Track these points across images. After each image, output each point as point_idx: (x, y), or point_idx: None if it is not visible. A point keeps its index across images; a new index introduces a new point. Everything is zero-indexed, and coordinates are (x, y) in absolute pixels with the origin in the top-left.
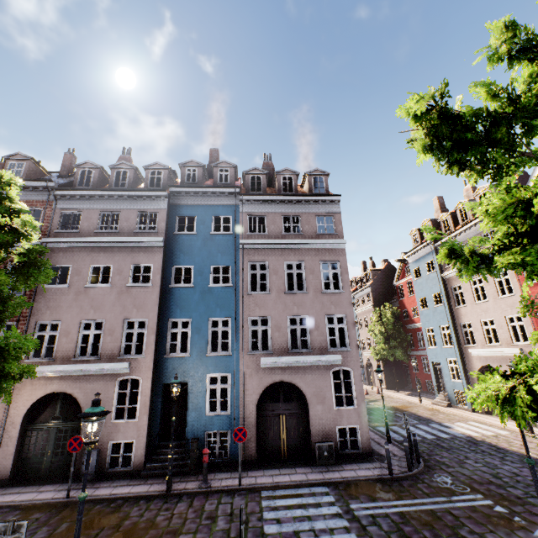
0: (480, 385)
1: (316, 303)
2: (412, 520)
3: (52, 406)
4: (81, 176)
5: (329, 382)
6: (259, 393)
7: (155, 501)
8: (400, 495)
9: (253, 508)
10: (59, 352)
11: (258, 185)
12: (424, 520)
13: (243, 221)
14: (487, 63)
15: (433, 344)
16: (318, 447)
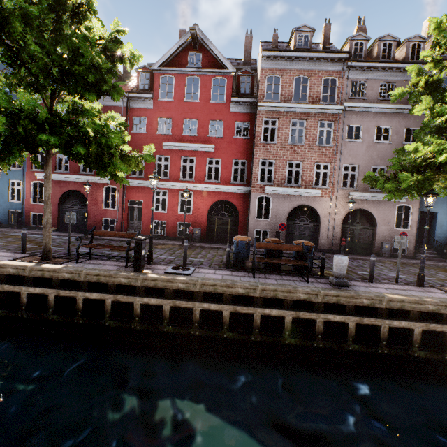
0: None
1: None
2: None
3: (353, 216)
4: (354, 48)
5: None
6: None
7: None
8: None
9: None
10: (359, 185)
11: None
12: None
13: None
14: None
15: None
16: None
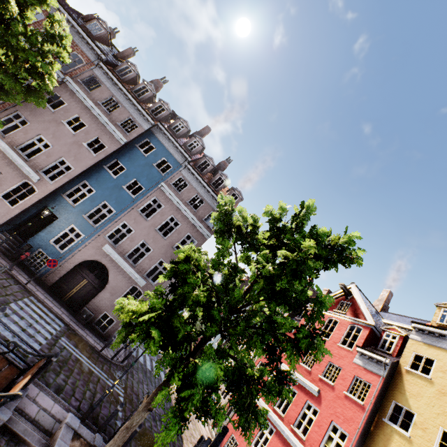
0: (126, 300)
1: (164, 249)
2: (78, 364)
3: None
4: (124, 68)
5: (127, 289)
6: (87, 259)
7: None
8: (90, 358)
9: (18, 295)
10: (11, 136)
11: (204, 168)
12: (83, 369)
13: (175, 175)
14: (263, 213)
15: (214, 337)
16: (84, 310)
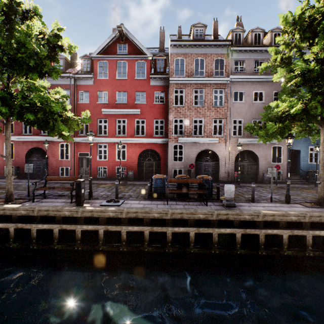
0: None
1: None
2: None
3: (242, 156)
4: (234, 37)
5: None
6: None
7: (315, 188)
8: None
9: None
10: (244, 133)
11: None
12: None
13: None
14: None
15: None
16: None
